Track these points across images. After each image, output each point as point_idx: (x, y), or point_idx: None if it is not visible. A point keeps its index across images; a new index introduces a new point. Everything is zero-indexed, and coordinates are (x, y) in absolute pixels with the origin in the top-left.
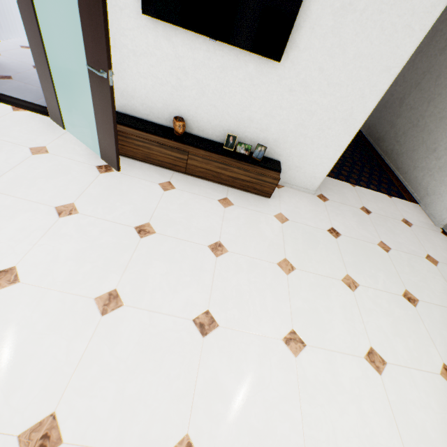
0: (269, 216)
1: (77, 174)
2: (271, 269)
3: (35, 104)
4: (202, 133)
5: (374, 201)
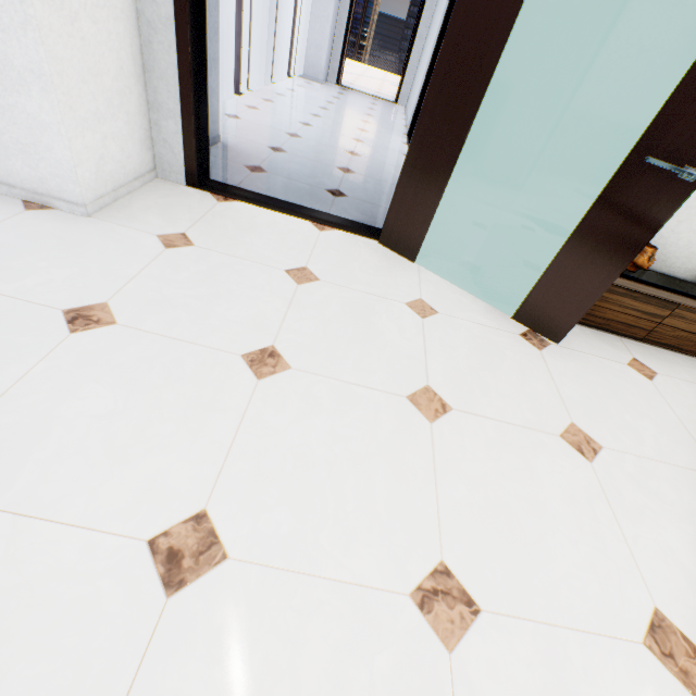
0: None
1: (513, 354)
2: None
3: (334, 216)
4: (659, 264)
5: None
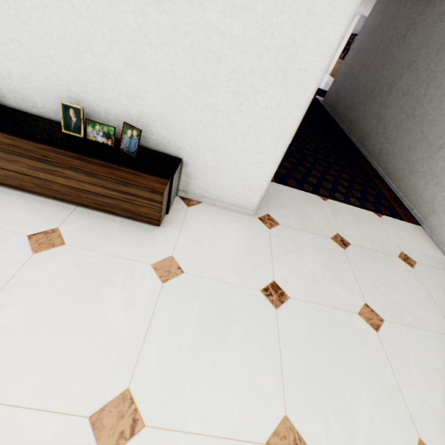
0: (140, 265)
1: None
2: (58, 444)
3: None
4: (25, 103)
5: (355, 223)
